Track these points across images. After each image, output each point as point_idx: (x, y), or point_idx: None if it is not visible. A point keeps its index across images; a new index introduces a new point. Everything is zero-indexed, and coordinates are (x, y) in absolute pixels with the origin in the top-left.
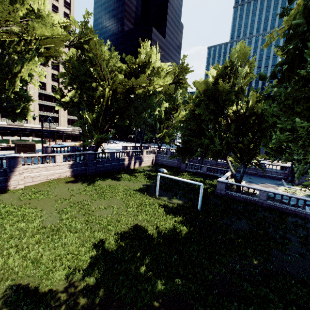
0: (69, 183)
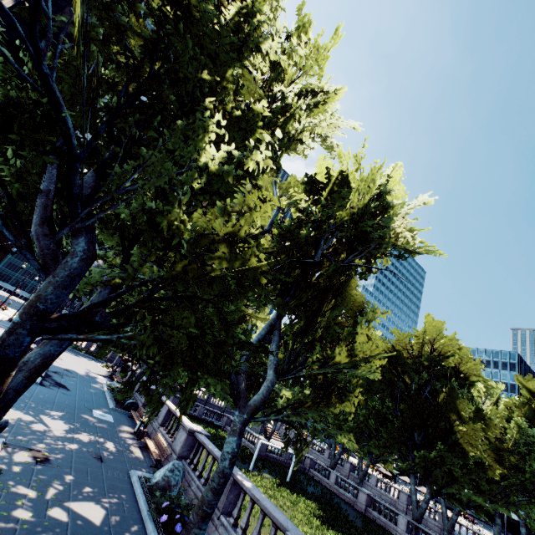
0: None
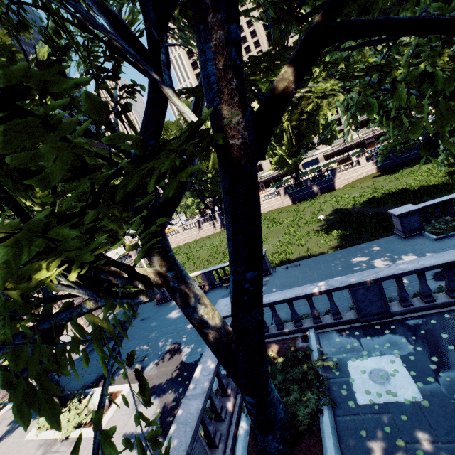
0: (374, 178)
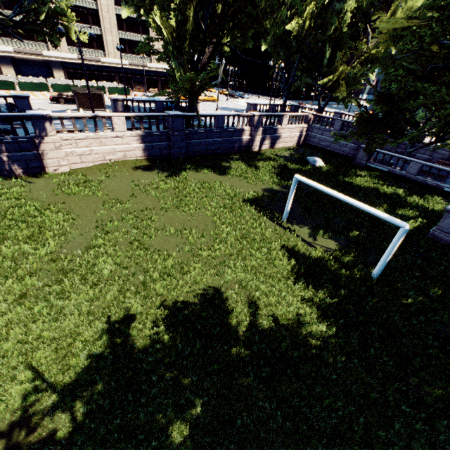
0: (138, 170)
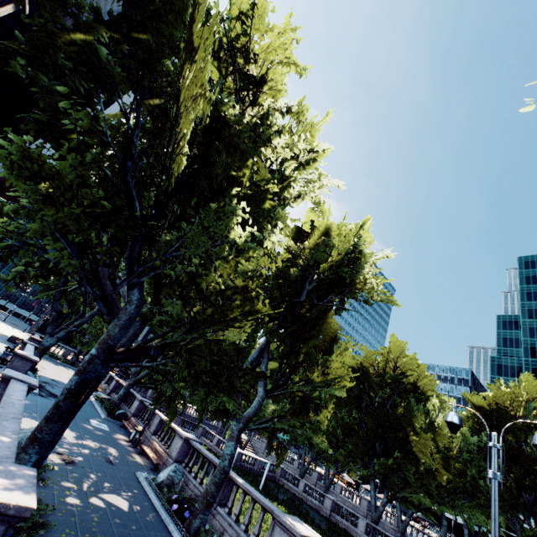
0: None
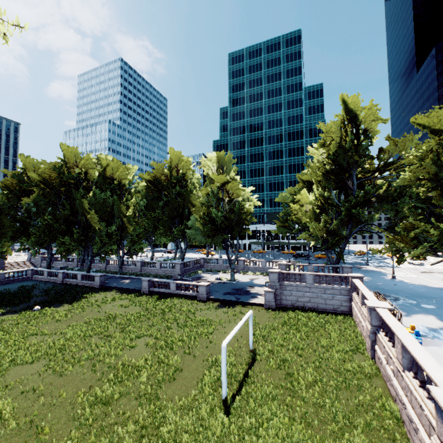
0: None
